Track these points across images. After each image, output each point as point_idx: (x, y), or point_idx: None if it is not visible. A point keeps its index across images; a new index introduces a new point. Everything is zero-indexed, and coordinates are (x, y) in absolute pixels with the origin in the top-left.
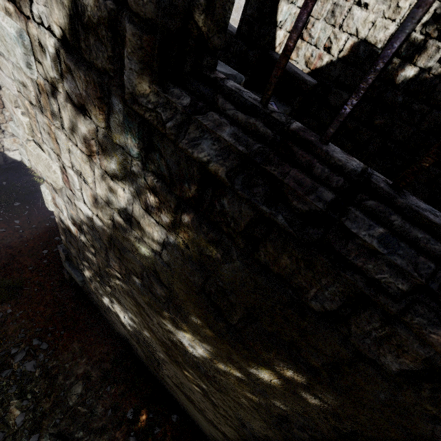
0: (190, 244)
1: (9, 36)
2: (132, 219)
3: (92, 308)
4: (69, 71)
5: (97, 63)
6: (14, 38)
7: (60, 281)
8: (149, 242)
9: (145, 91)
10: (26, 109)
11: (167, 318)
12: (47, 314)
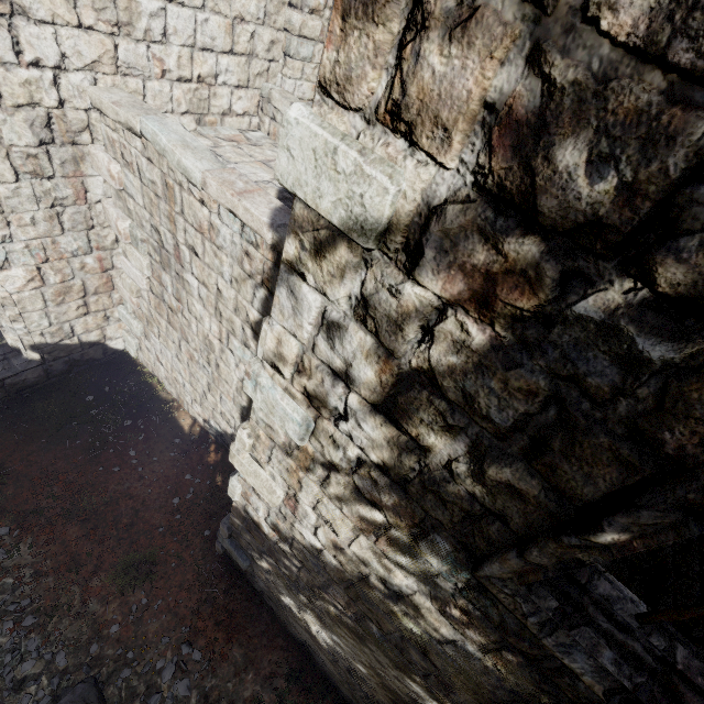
0: (506, 672)
1: (285, 412)
2: (407, 599)
3: (249, 590)
4: (374, 481)
5: (429, 511)
6: (293, 418)
7: (203, 549)
8: (426, 627)
9: (502, 577)
10: (256, 434)
11: (419, 683)
12: (193, 603)
